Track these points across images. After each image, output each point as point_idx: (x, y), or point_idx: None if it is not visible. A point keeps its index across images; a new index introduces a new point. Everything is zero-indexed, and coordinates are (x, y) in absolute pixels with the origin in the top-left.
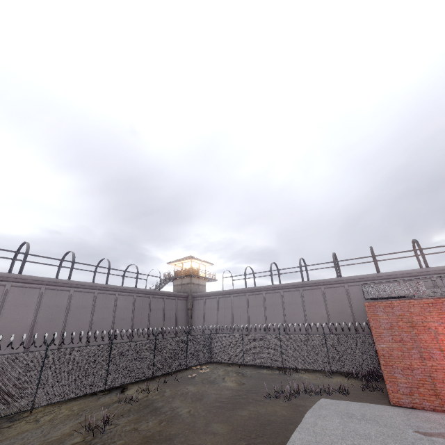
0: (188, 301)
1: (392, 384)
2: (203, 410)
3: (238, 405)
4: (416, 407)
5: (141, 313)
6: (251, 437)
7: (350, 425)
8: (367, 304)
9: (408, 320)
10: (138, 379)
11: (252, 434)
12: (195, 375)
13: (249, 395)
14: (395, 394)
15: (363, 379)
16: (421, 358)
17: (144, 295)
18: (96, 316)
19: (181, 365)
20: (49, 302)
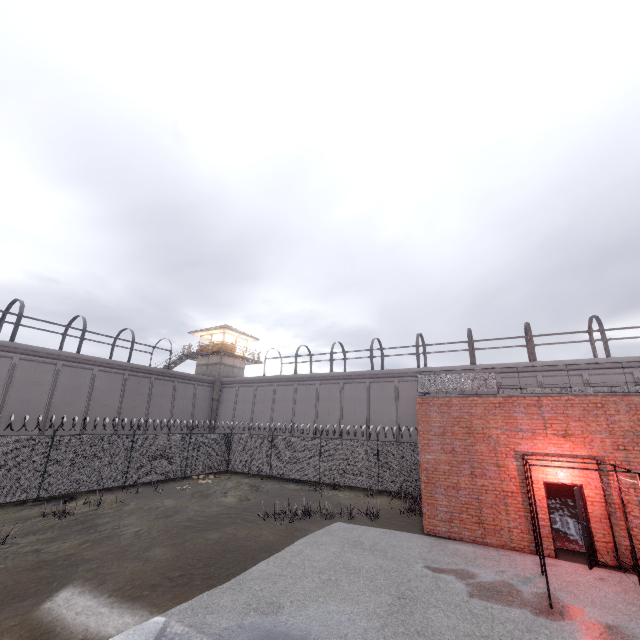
0: (214, 388)
1: (430, 508)
2: (159, 530)
3: (214, 526)
4: (454, 538)
5: (135, 400)
6: (195, 566)
7: (346, 556)
8: (419, 401)
9: (466, 424)
10: (99, 488)
11: (199, 563)
12: (185, 486)
13: (242, 515)
14: (432, 520)
15: (407, 501)
16: (471, 475)
17: (142, 375)
18: (57, 398)
19: (175, 472)
20: None
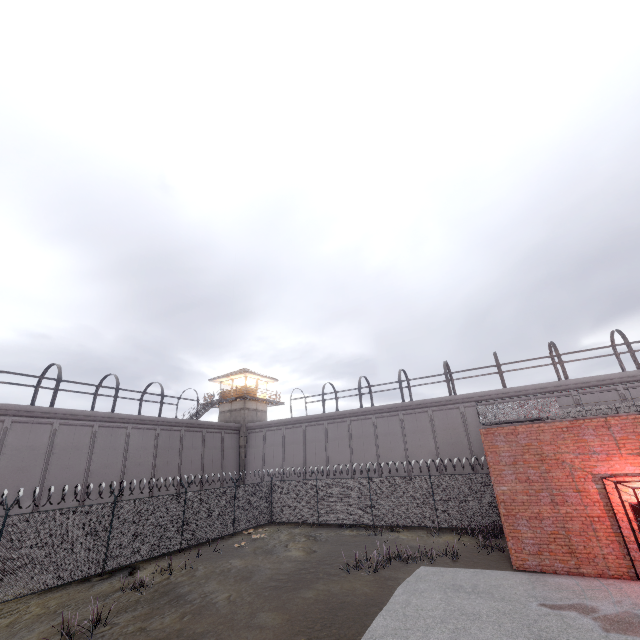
0: (240, 435)
1: (515, 541)
2: (249, 594)
3: (301, 584)
4: (546, 571)
5: (168, 455)
6: (314, 628)
7: (456, 601)
8: (483, 432)
9: (536, 451)
10: (158, 554)
11: (316, 625)
12: (244, 543)
13: (321, 568)
14: (520, 555)
15: (479, 537)
16: (552, 503)
17: (172, 428)
18: (95, 461)
19: (225, 529)
20: (17, 442)
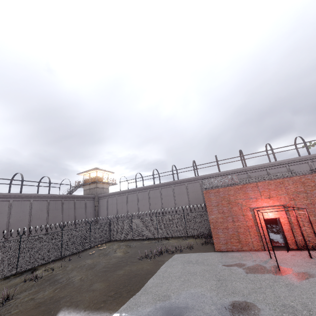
0: (95, 200)
1: (217, 239)
2: (92, 275)
3: (118, 268)
4: (229, 250)
5: (55, 213)
6: (119, 288)
7: (187, 268)
8: (205, 192)
9: (227, 199)
10: (48, 261)
11: (120, 286)
12: (94, 252)
13: (129, 260)
14: (218, 245)
15: (203, 238)
16: (232, 221)
17: (57, 199)
18: (12, 218)
19: (85, 246)
20: None
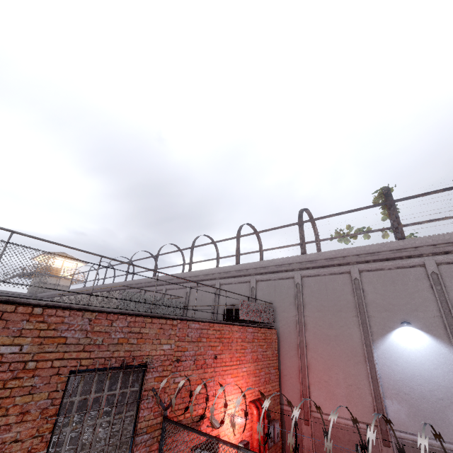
0: None
1: None
2: None
3: None
4: None
5: None
6: None
7: None
8: None
9: None
10: None
11: None
12: None
13: None
14: None
15: None
16: None
17: None
18: None
19: None
20: None
